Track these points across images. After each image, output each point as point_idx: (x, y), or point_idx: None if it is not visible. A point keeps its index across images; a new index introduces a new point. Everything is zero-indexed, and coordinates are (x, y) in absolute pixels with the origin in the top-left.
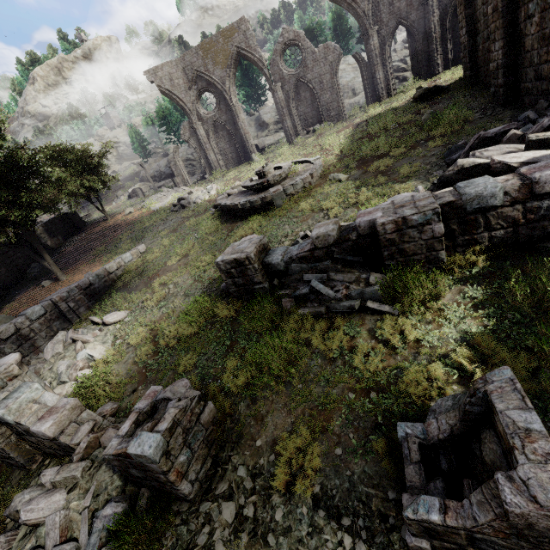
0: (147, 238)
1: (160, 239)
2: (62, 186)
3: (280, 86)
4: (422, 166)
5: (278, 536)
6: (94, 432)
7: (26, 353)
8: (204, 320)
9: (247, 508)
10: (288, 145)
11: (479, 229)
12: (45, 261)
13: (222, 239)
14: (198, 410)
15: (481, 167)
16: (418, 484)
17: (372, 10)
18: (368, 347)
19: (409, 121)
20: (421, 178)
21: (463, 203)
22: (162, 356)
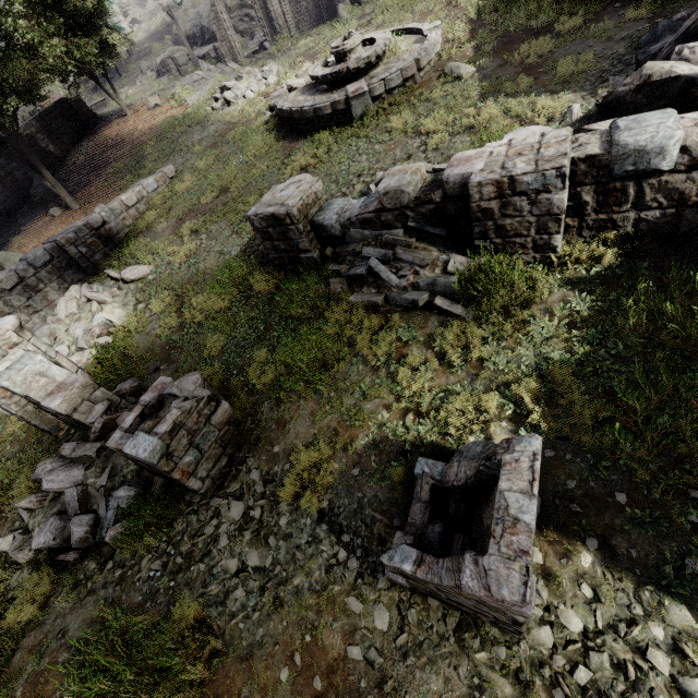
0: (178, 154)
1: (194, 158)
2: (37, 57)
3: None
4: (597, 61)
5: (279, 540)
6: (109, 414)
7: (39, 308)
8: (238, 293)
9: (254, 510)
10: None
11: (623, 206)
12: (45, 180)
13: (274, 168)
14: (209, 411)
15: (679, 82)
16: (419, 523)
17: None
18: (420, 359)
19: None
20: (586, 87)
21: (611, 160)
22: (188, 332)
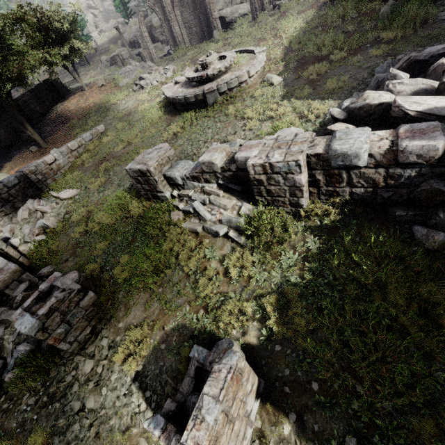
0: (108, 117)
1: (117, 121)
2: (24, 60)
3: None
4: (350, 81)
5: (109, 390)
6: (27, 291)
7: (8, 212)
8: (122, 214)
9: (98, 367)
10: (250, 23)
11: (341, 184)
12: (27, 130)
13: (159, 132)
14: (78, 299)
15: (383, 106)
16: (185, 392)
17: None
18: (214, 272)
19: (372, 10)
20: (341, 97)
21: (329, 157)
22: (89, 237)
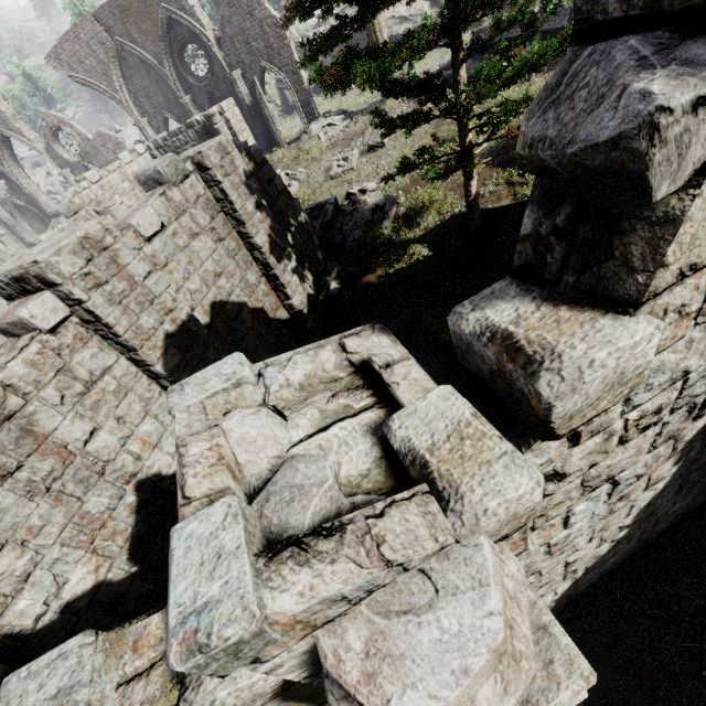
0: None
1: None
2: None
3: (70, 171)
4: None
5: None
6: None
7: None
8: None
9: None
10: None
11: None
12: None
13: None
14: None
15: None
16: None
17: (133, 101)
18: None
19: None
20: None
21: None
22: None
